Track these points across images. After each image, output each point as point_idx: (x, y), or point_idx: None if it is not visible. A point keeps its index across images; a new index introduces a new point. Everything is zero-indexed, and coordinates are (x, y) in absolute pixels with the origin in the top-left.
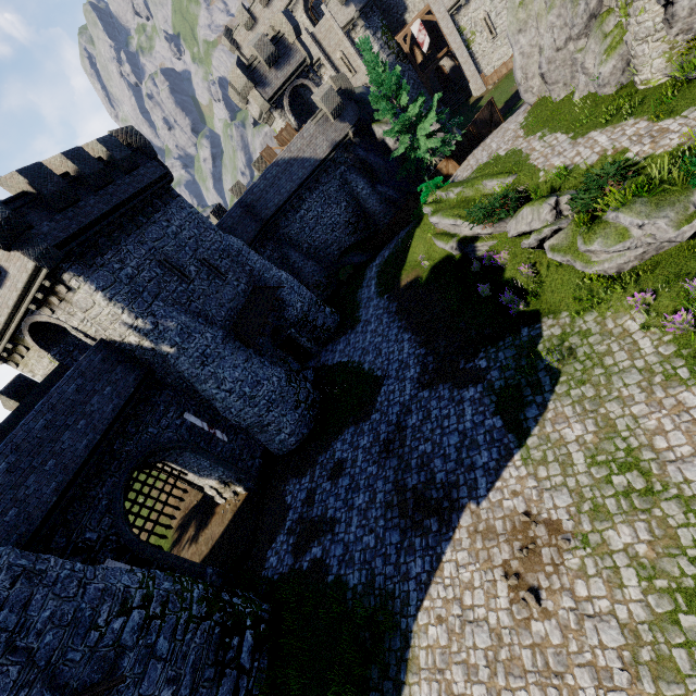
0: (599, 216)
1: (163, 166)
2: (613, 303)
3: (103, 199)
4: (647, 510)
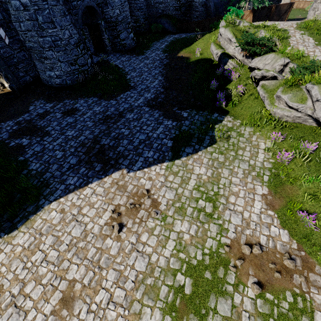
0: (299, 85)
1: None
2: (264, 130)
3: None
4: (203, 222)
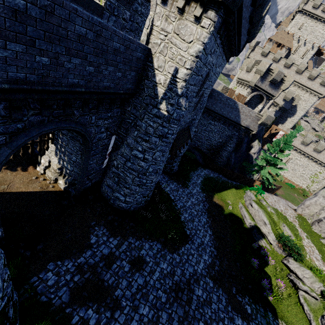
0: None
1: (242, 48)
2: None
3: (245, 22)
4: None
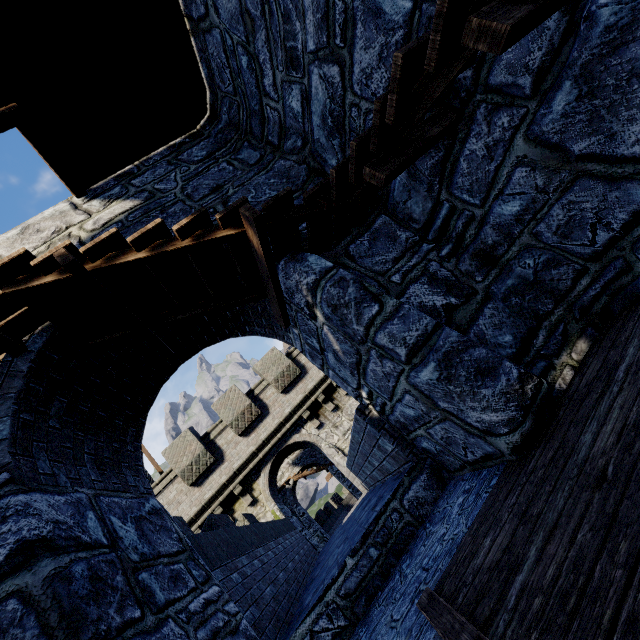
0: None
1: None
2: None
3: None
4: None
